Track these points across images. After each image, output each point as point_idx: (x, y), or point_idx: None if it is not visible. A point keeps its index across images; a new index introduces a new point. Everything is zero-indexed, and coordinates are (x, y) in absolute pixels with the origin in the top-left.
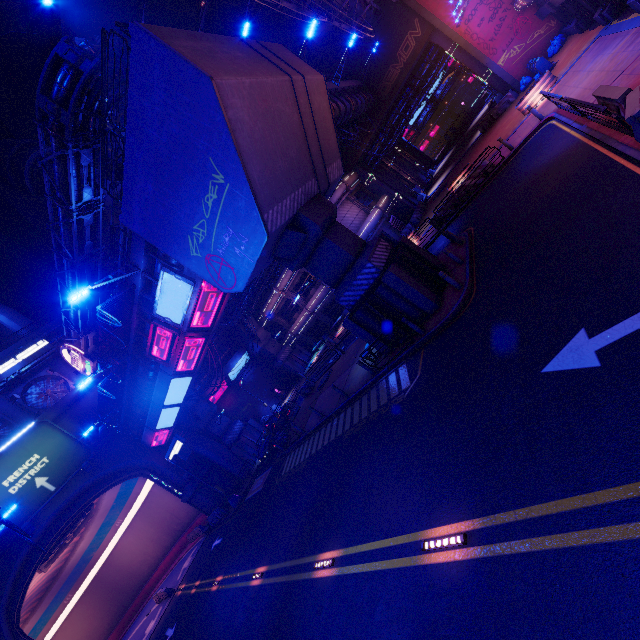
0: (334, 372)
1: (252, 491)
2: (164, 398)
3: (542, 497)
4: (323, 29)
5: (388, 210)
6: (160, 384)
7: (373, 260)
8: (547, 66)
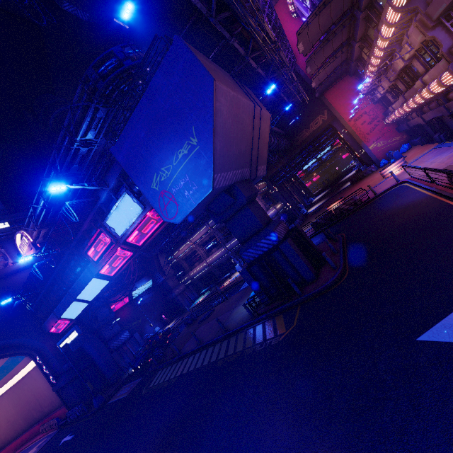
0: (216, 311)
1: (117, 396)
2: (80, 292)
3: None
4: (271, 98)
5: (281, 212)
6: (82, 279)
7: (276, 231)
8: (400, 156)
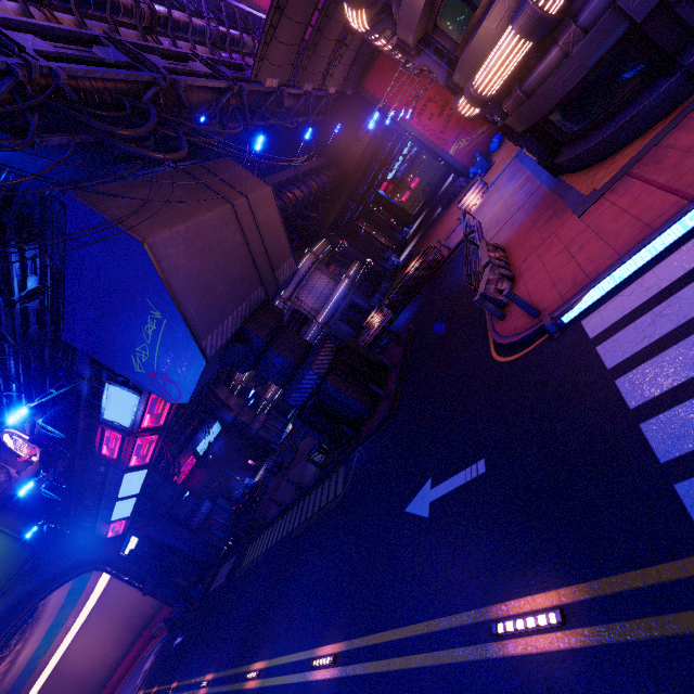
0: (299, 453)
1: (216, 582)
2: (118, 492)
3: (377, 628)
4: None
5: (359, 278)
6: (112, 479)
7: (315, 367)
8: (486, 166)
